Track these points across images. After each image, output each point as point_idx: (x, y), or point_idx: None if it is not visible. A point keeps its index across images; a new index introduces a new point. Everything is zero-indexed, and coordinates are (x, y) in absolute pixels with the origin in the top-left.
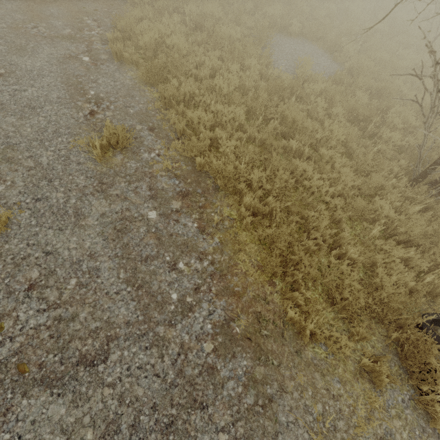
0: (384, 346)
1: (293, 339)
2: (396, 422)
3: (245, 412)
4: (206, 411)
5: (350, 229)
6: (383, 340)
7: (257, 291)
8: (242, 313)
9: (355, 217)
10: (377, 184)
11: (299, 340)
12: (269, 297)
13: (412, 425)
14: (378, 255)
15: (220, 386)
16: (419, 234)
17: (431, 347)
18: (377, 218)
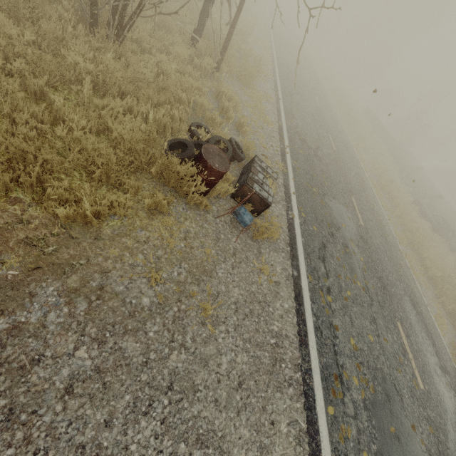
0: (155, 185)
1: (85, 232)
2: (186, 223)
3: (86, 317)
4: (45, 359)
5: (65, 102)
6: (152, 182)
7: (1, 220)
8: (2, 255)
9: (58, 83)
10: (52, 33)
11: (91, 229)
12: (24, 216)
13: (194, 217)
14: (102, 111)
15: (41, 329)
16: (125, 82)
17: (173, 160)
18: (81, 78)
